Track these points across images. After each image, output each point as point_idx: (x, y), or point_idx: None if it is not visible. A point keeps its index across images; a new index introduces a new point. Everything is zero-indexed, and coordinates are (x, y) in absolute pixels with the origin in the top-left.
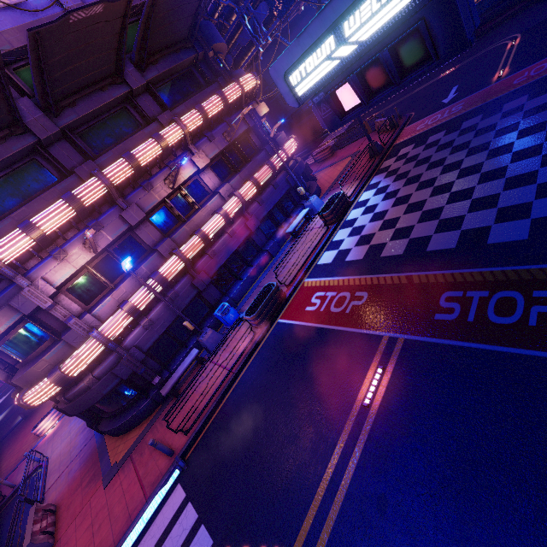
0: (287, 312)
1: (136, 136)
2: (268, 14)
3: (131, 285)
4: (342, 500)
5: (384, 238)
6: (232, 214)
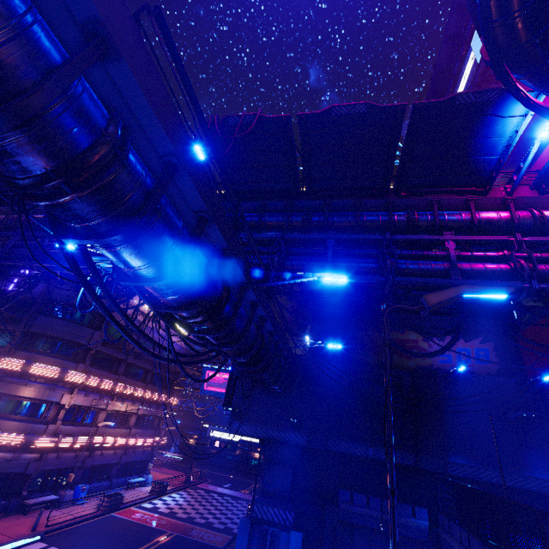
0: (119, 513)
1: (139, 382)
2: (197, 387)
3: (79, 431)
4: None
5: (179, 511)
6: (128, 444)
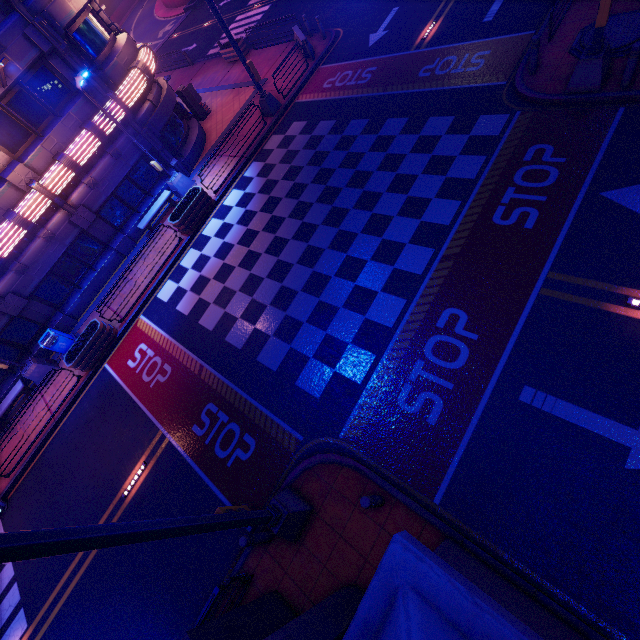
0: (114, 357)
1: None
2: None
3: None
4: (88, 565)
5: (211, 295)
6: (38, 216)
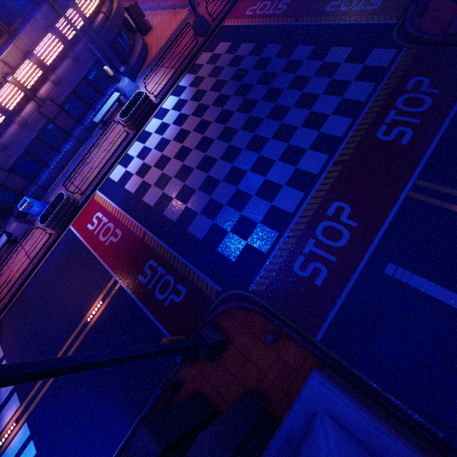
0: (77, 221)
1: None
2: None
3: None
4: None
5: (152, 179)
6: (13, 105)
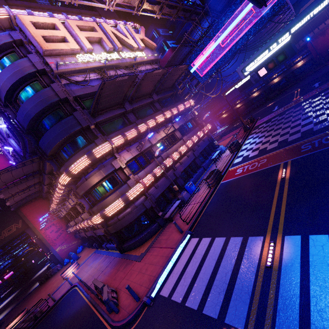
0: (225, 179)
1: (154, 114)
2: (196, 83)
3: (151, 168)
4: (286, 198)
5: (265, 146)
6: (189, 146)
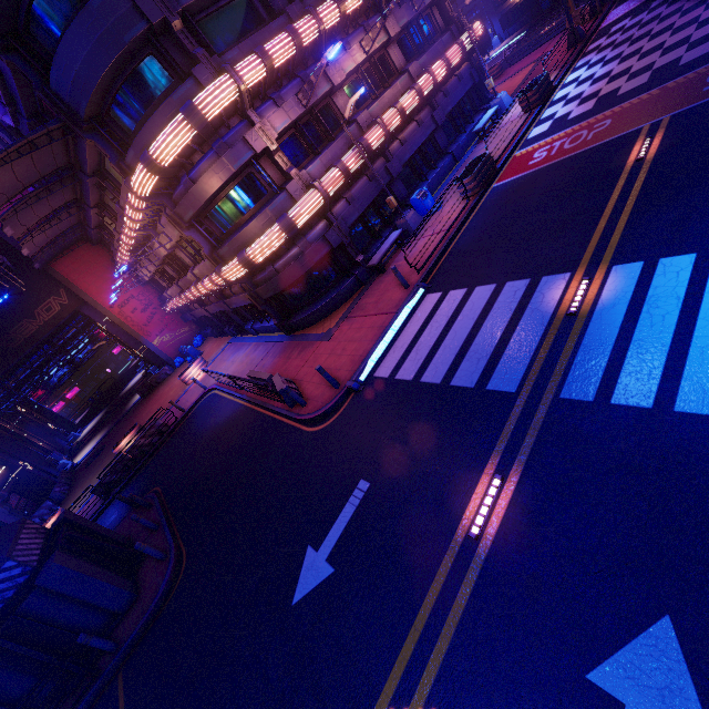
0: (503, 177)
1: None
2: None
3: (335, 153)
4: (634, 201)
5: (616, 85)
6: (424, 94)
